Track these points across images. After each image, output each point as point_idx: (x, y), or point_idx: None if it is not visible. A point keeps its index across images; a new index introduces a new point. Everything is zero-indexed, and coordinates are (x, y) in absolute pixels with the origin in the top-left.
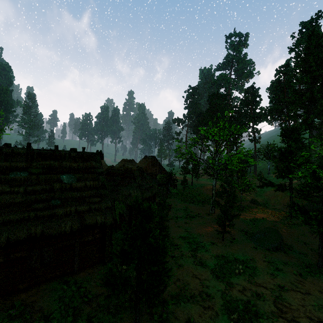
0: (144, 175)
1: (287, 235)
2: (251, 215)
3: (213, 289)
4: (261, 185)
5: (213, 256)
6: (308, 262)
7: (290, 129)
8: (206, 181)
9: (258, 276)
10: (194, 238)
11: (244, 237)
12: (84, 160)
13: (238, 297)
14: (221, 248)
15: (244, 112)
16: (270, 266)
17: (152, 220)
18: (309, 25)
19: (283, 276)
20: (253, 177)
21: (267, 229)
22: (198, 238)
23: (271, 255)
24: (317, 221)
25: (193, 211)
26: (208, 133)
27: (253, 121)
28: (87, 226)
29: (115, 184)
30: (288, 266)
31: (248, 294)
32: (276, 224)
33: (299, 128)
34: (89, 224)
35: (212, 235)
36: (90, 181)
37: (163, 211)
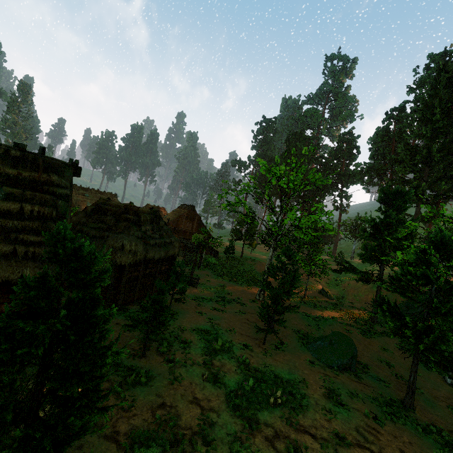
0: (159, 224)
1: (364, 348)
2: (316, 311)
3: (221, 430)
4: (339, 270)
5: (239, 368)
6: (390, 396)
7: (393, 193)
8: (264, 255)
9: (305, 412)
10: (218, 334)
11: (299, 343)
12: (35, 169)
13: (261, 450)
14: (258, 355)
15: (332, 166)
16: (329, 396)
17: (94, 283)
18: (440, 60)
19: (347, 417)
20: (329, 255)
21: (335, 335)
22: (225, 336)
23: (334, 377)
24: (415, 333)
25: (232, 293)
26: (271, 174)
27: (343, 180)
28: (2, 284)
29: (103, 227)
30: (357, 400)
31: (280, 447)
32: (351, 330)
33: (405, 193)
34: (2, 280)
35: (249, 333)
36: (33, 205)
37: (177, 283)
